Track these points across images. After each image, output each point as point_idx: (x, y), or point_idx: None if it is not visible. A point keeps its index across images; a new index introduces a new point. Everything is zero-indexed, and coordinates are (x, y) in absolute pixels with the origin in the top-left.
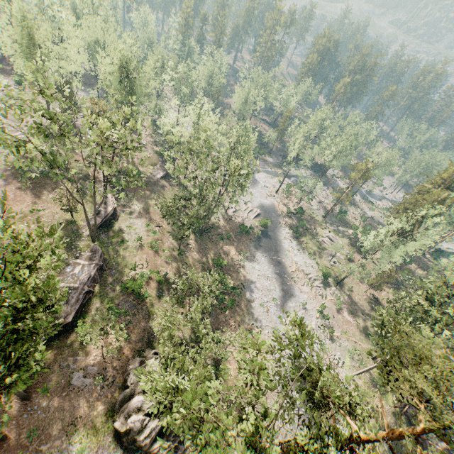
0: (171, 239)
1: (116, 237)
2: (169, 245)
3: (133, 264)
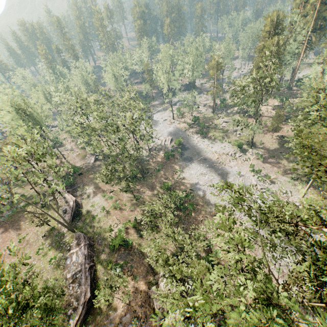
0: (125, 194)
1: (88, 218)
2: (126, 198)
3: (109, 228)
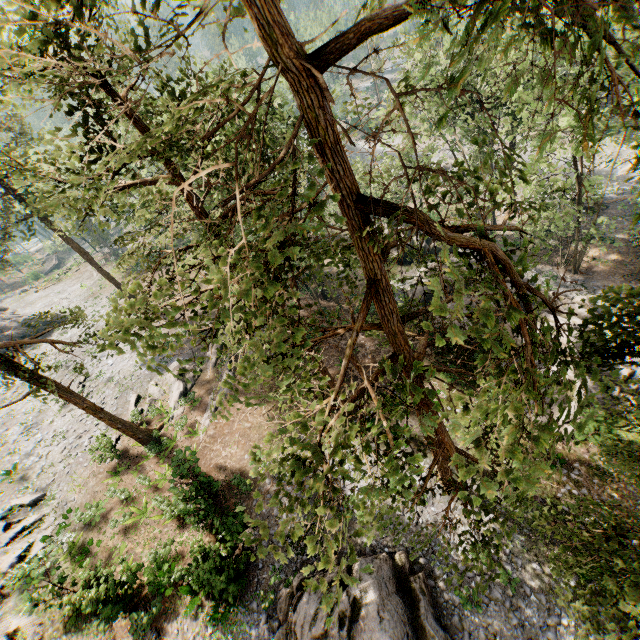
0: None
1: None
2: None
3: None
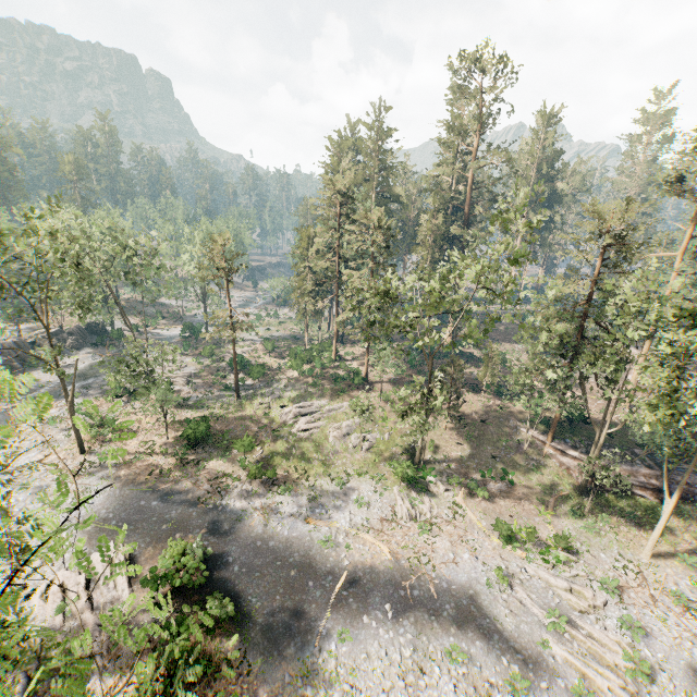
0: None
1: None
2: None
3: None
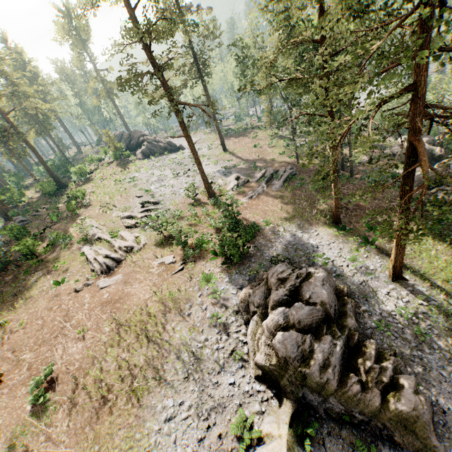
0: None
1: None
2: None
3: None
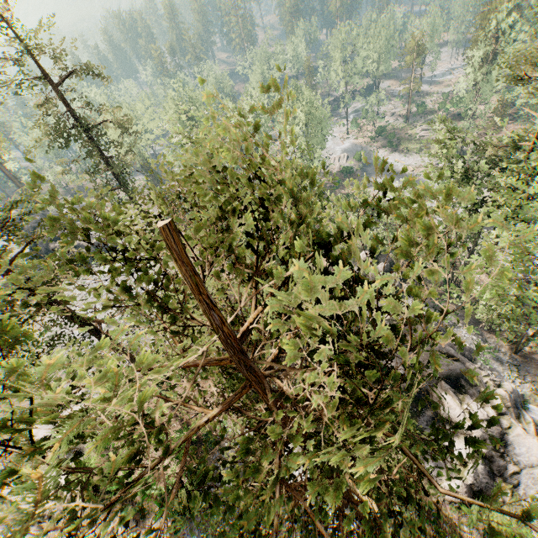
0: None
1: None
2: None
3: None
